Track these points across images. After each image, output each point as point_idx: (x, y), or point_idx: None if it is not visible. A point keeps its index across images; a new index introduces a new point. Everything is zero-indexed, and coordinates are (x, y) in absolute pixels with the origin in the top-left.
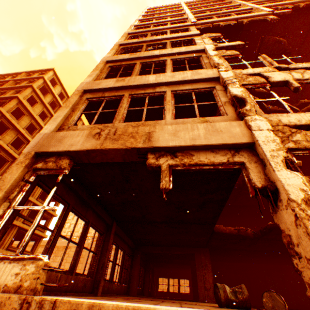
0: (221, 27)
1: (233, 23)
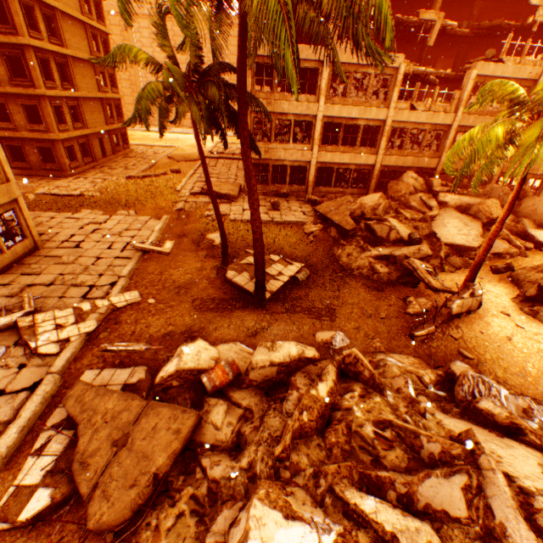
0: None
1: None
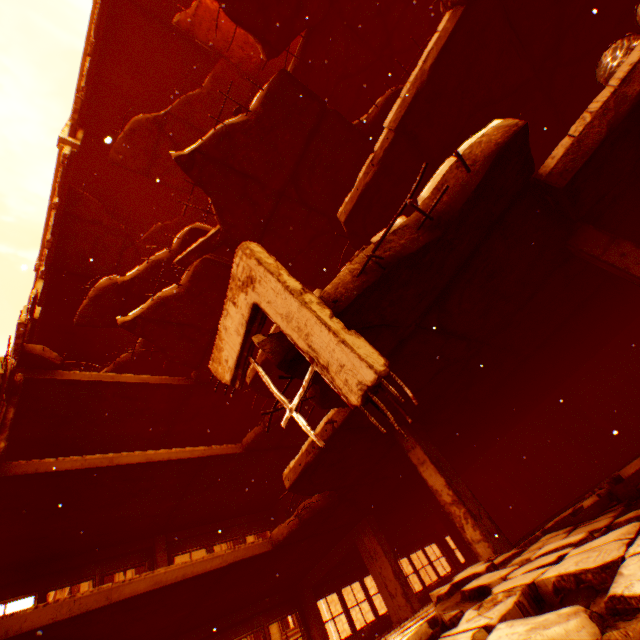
0: (50, 243)
1: (54, 218)
